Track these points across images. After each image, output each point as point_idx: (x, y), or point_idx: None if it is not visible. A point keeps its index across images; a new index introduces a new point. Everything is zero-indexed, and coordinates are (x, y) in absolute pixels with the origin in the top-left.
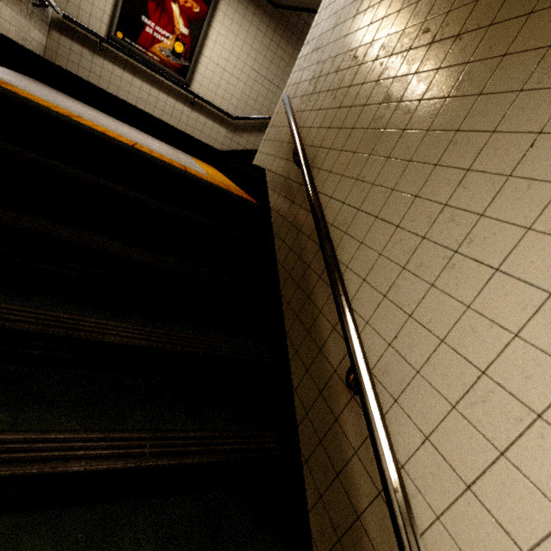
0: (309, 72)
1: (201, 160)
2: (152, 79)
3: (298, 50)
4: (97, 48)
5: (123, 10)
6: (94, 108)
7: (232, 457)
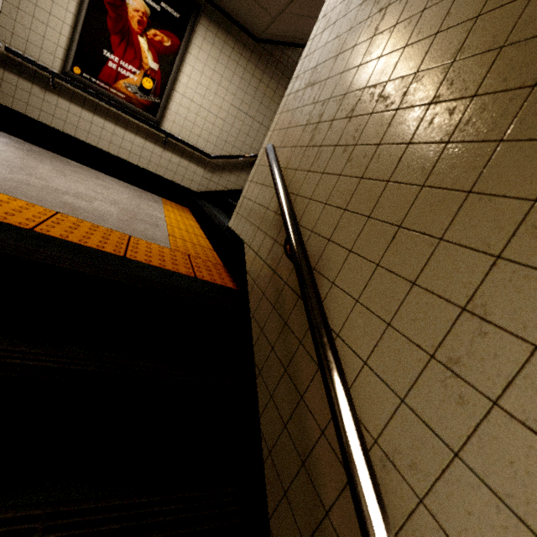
0: (302, 115)
1: (175, 202)
2: (117, 117)
3: (282, 85)
4: (50, 85)
5: (81, 44)
6: (47, 150)
7: None
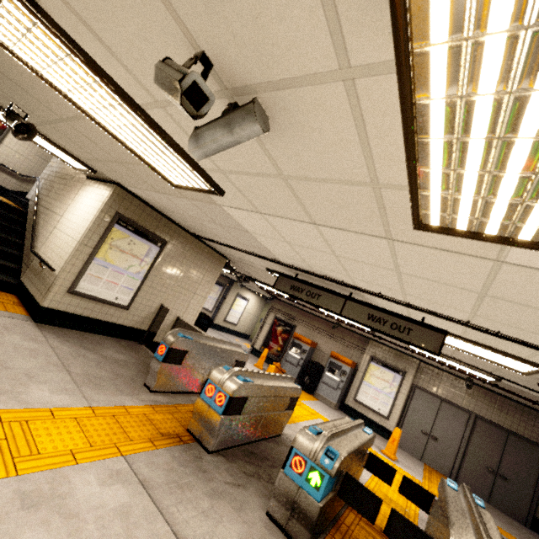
0: (48, 173)
1: None
2: None
3: None
4: None
5: None
6: None
7: (4, 250)
